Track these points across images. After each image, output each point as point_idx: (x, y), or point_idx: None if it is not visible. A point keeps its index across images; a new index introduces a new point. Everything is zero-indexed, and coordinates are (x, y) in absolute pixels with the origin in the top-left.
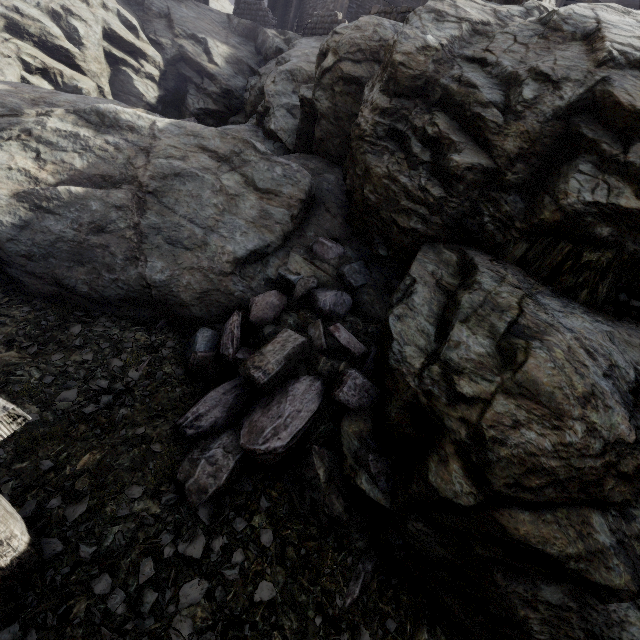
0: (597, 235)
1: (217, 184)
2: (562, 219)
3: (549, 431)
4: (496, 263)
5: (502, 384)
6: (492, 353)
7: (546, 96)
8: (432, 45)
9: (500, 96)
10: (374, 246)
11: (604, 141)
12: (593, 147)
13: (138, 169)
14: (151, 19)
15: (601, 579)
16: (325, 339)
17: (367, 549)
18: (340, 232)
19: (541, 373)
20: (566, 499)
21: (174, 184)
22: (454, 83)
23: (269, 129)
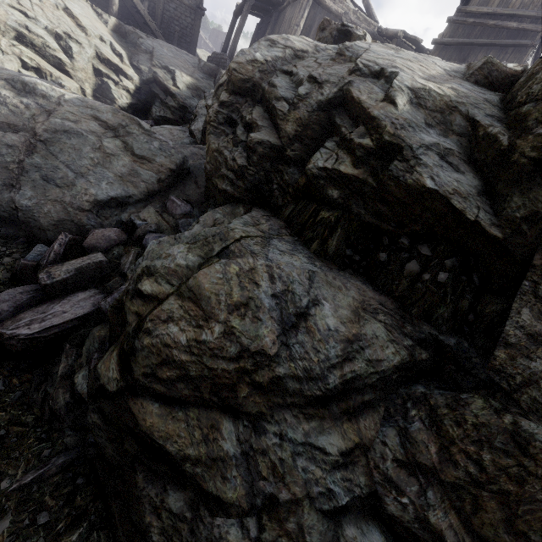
0: (330, 197)
1: (98, 144)
2: (306, 182)
3: (191, 328)
4: (265, 217)
5: (179, 288)
6: (192, 266)
7: (314, 93)
8: (259, 60)
9: (292, 94)
10: (207, 206)
11: (345, 126)
12: (339, 131)
13: (38, 123)
14: (139, 53)
15: (214, 488)
16: (130, 266)
17: (74, 447)
18: (197, 198)
19: (206, 280)
20: (198, 399)
21: (62, 138)
22: (267, 85)
23: (191, 129)
